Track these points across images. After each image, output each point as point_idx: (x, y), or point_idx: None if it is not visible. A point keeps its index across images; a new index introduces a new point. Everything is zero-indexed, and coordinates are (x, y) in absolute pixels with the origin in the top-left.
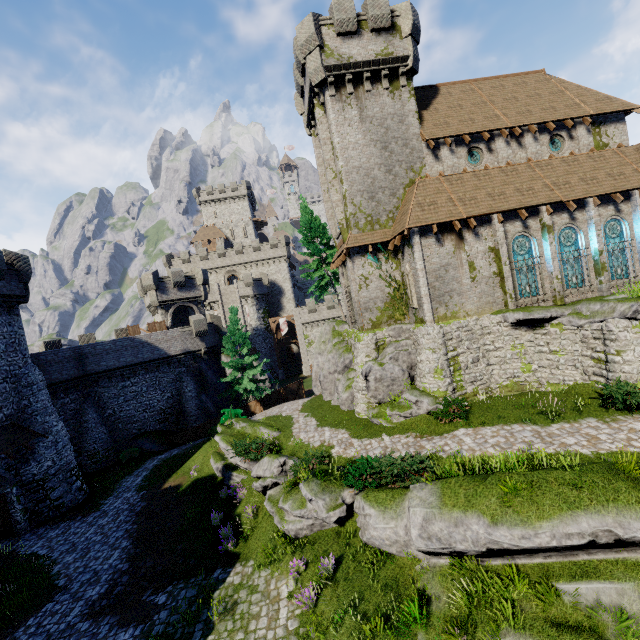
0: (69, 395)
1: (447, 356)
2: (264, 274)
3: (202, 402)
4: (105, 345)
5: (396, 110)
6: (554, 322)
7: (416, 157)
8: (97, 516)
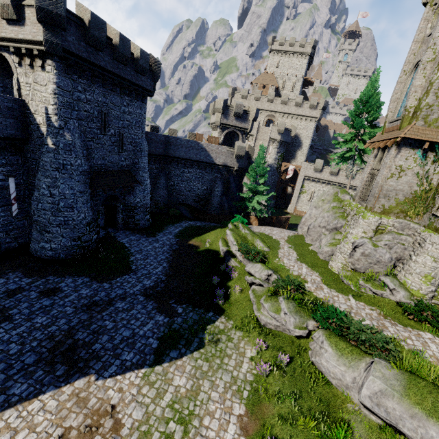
0: (155, 164)
1: None
2: (294, 127)
3: (222, 201)
4: (182, 141)
5: None
6: None
7: None
8: (153, 240)
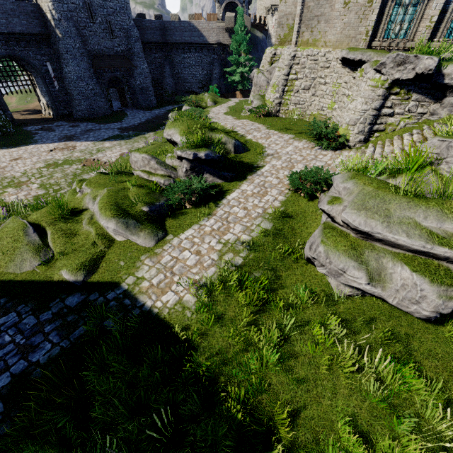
0: (158, 53)
1: (287, 77)
2: None
3: (220, 84)
4: (175, 24)
5: None
6: (362, 67)
7: None
8: (148, 112)
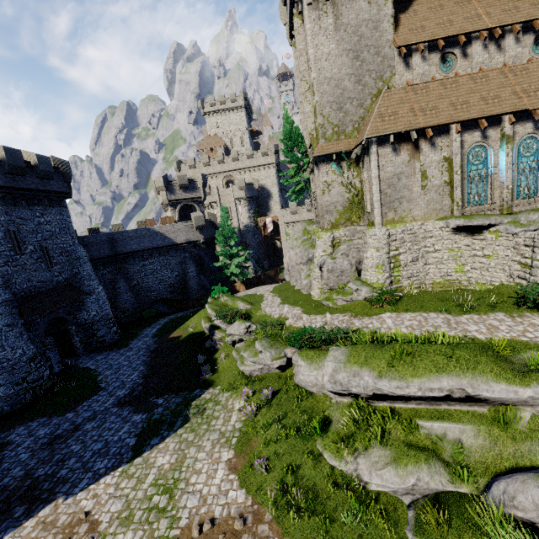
0: (106, 268)
1: (389, 254)
2: (255, 179)
3: (201, 280)
4: (129, 233)
5: (371, 15)
6: (492, 229)
7: (387, 66)
8: (126, 350)
